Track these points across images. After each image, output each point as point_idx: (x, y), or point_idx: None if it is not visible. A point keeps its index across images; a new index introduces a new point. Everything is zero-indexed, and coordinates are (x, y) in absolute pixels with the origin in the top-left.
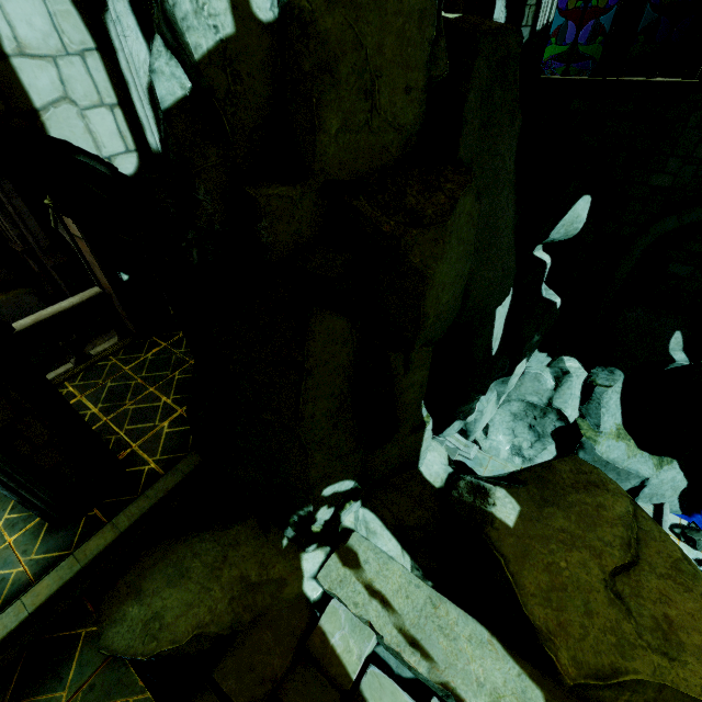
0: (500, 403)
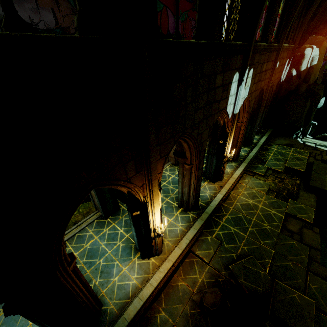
0: None
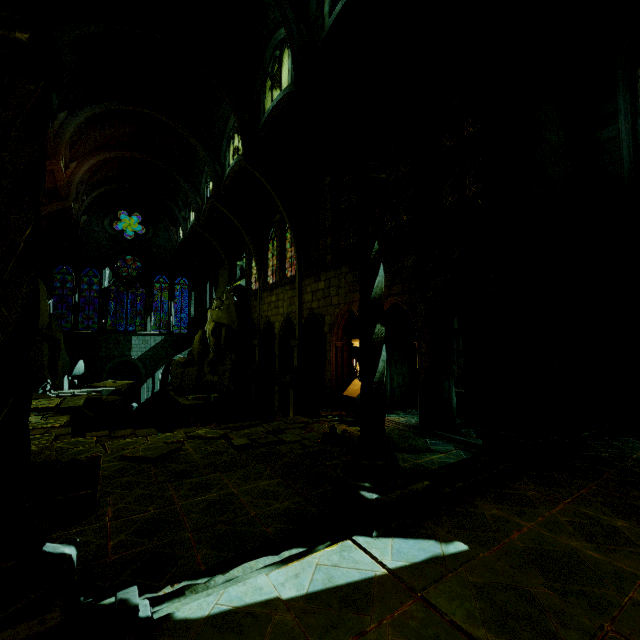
0: None
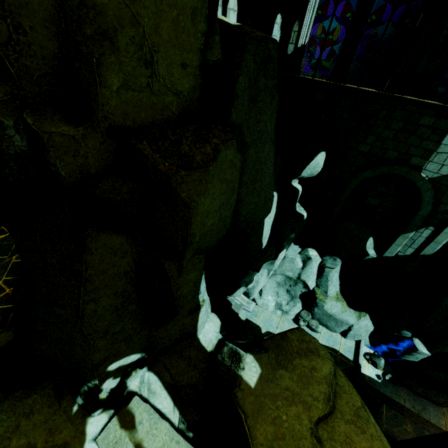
0: (270, 276)
